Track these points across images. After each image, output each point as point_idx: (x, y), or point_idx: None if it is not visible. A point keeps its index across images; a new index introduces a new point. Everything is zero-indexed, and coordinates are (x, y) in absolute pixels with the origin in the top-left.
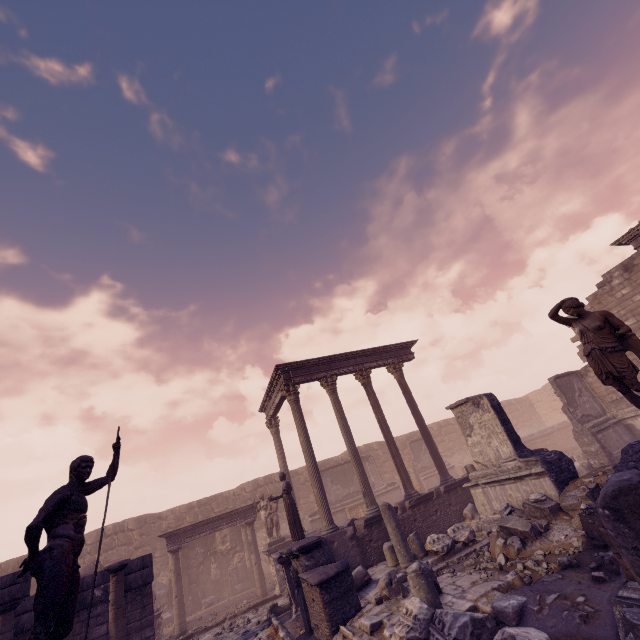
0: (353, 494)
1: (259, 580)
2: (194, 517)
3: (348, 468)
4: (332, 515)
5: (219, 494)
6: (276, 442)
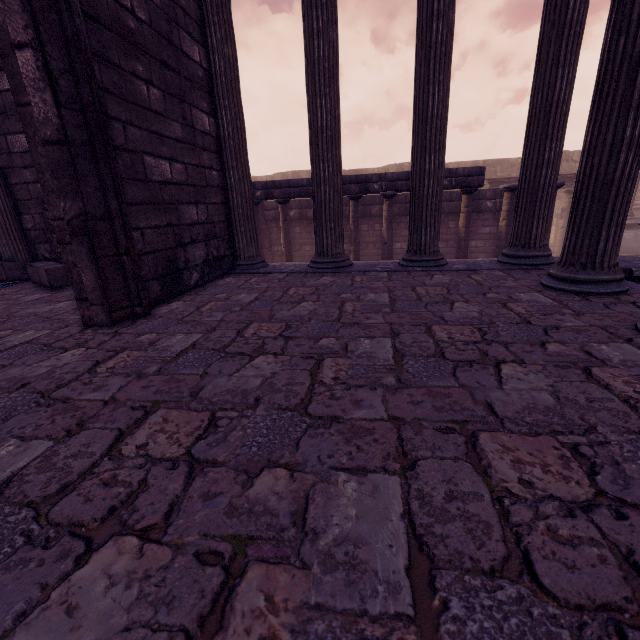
0: None
1: (560, 241)
2: None
3: None
4: None
5: (505, 159)
6: None
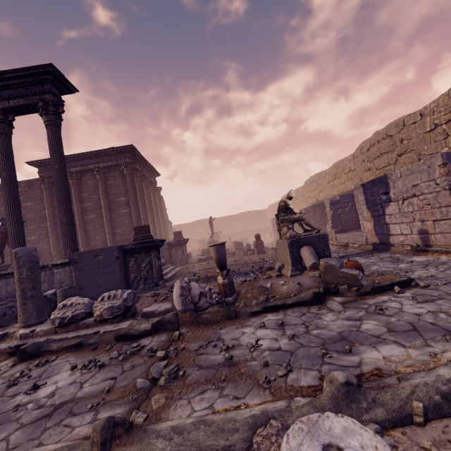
0: None
1: None
2: None
3: None
4: None
5: None
6: None
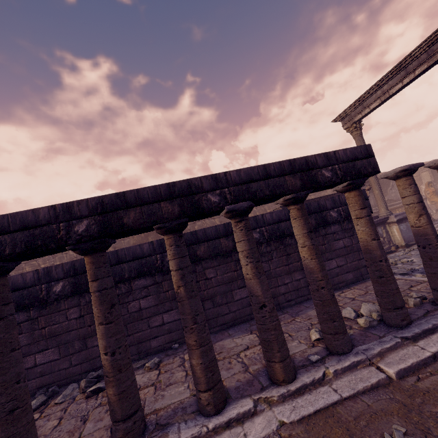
0: (387, 202)
1: None
2: (254, 214)
3: (383, 182)
4: (375, 214)
5: None
6: (361, 143)
